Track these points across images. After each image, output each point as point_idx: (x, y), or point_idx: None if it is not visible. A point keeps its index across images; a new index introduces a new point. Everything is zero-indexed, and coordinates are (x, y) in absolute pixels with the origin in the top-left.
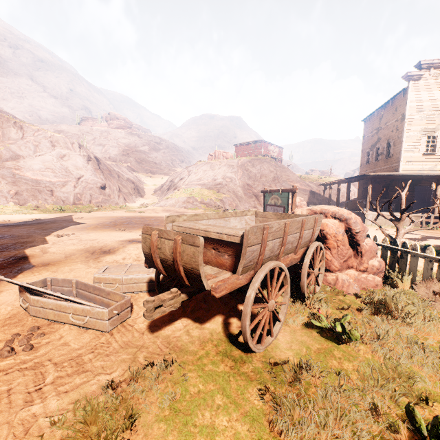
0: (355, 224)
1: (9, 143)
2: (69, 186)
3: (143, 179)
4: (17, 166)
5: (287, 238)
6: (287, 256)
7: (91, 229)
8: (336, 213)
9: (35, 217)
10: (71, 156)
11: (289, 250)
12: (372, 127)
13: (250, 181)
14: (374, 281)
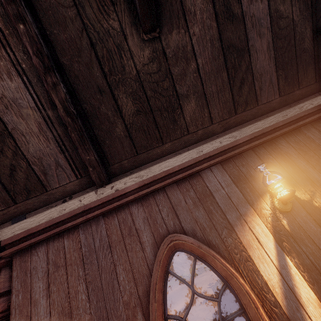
0: None
1: None
2: None
3: None
4: None
5: None
6: None
7: None
8: None
9: None
10: None
11: None
12: None
13: None
14: None
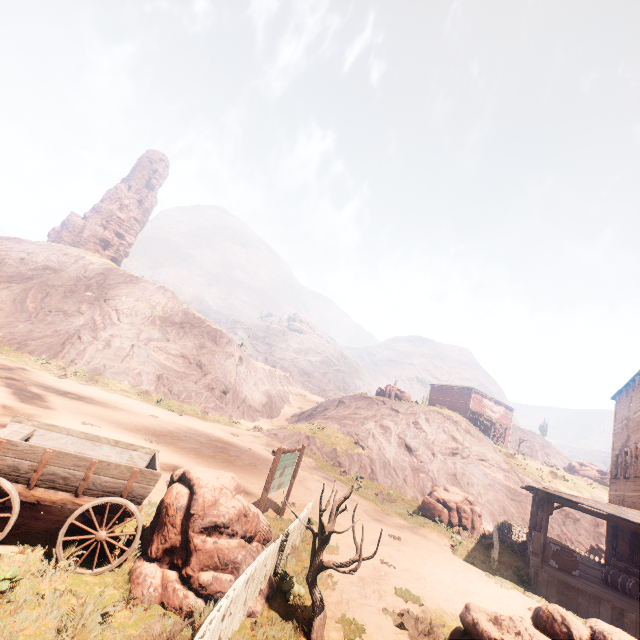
0: (194, 502)
1: (167, 325)
2: (191, 380)
3: (291, 396)
4: (157, 347)
5: (44, 466)
6: (55, 491)
7: (128, 429)
8: (191, 480)
9: (120, 401)
10: (212, 349)
11: (62, 486)
12: (622, 413)
13: (413, 442)
14: (182, 600)
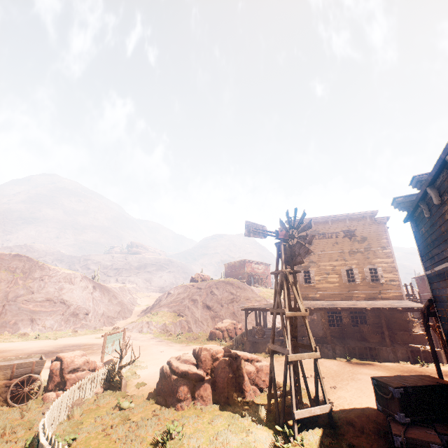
0: (63, 364)
1: (29, 282)
2: (58, 314)
3: (139, 300)
4: (25, 300)
5: None
6: (0, 381)
7: None
8: (61, 357)
9: (7, 346)
10: (70, 288)
11: (3, 378)
12: None
13: (211, 303)
14: None
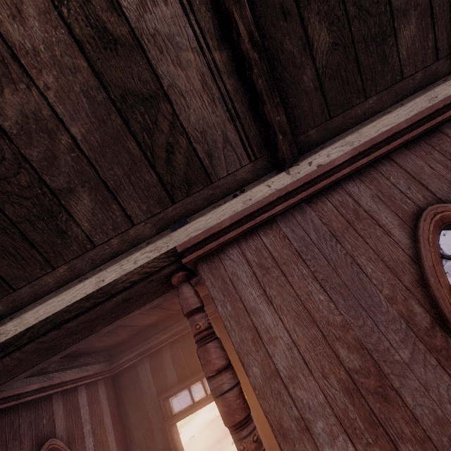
0: None
1: None
2: None
3: None
4: None
5: None
6: None
7: None
8: None
9: None
10: None
11: None
12: None
13: None
14: None
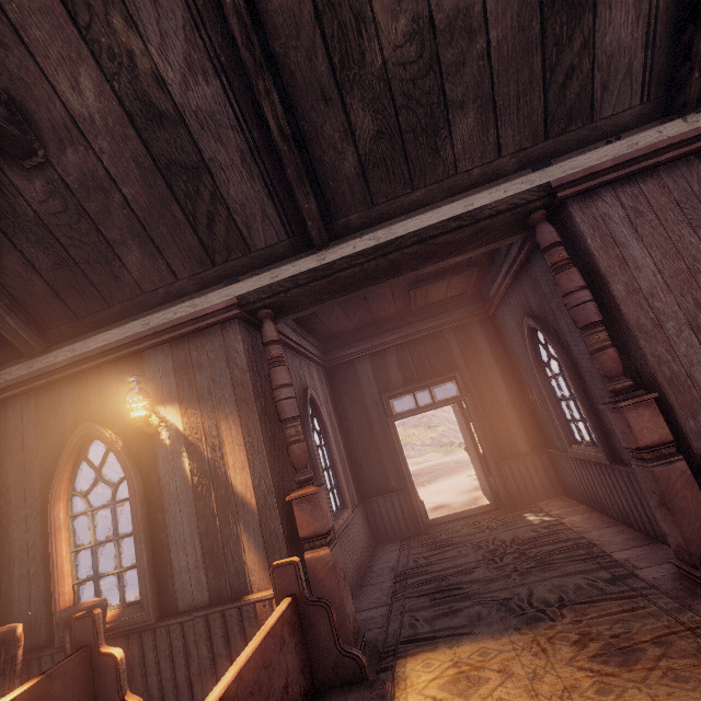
0: None
1: None
2: None
3: None
4: None
5: None
6: None
7: None
8: None
9: None
10: None
11: None
12: None
13: None
14: None
